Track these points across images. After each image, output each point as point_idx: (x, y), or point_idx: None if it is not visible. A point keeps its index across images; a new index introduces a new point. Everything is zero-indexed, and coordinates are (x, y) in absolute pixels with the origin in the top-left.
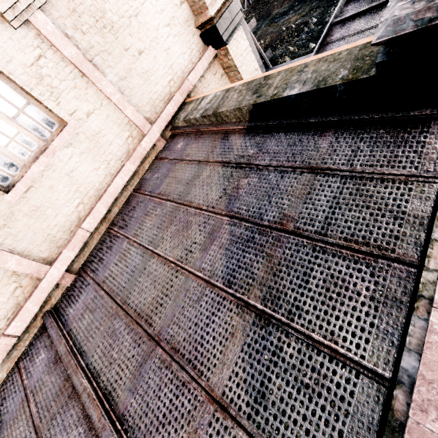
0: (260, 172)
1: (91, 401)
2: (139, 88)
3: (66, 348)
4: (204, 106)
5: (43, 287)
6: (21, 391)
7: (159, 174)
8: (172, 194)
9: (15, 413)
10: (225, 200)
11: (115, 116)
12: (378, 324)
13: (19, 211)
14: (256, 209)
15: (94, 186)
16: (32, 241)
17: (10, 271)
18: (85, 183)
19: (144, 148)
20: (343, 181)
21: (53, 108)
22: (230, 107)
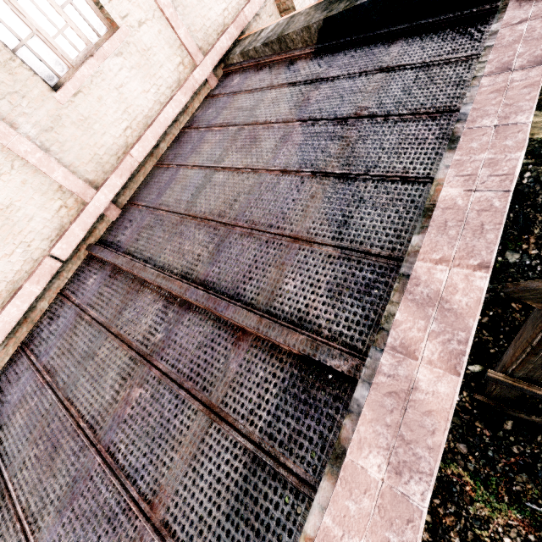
0: (331, 83)
1: (168, 280)
2: (193, 9)
3: (126, 259)
4: (265, 35)
5: (90, 211)
6: (73, 309)
7: (213, 109)
8: (233, 121)
9: (70, 325)
10: (295, 111)
11: (167, 34)
12: (441, 152)
13: (67, 116)
14: (329, 110)
15: (142, 111)
16: (79, 157)
17: (56, 185)
18: (134, 104)
19: (196, 81)
20: (413, 72)
21: (104, 4)
22: (298, 27)
